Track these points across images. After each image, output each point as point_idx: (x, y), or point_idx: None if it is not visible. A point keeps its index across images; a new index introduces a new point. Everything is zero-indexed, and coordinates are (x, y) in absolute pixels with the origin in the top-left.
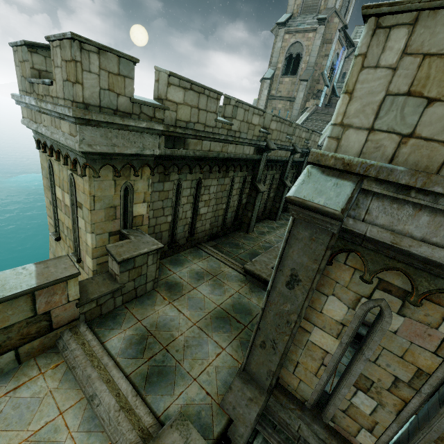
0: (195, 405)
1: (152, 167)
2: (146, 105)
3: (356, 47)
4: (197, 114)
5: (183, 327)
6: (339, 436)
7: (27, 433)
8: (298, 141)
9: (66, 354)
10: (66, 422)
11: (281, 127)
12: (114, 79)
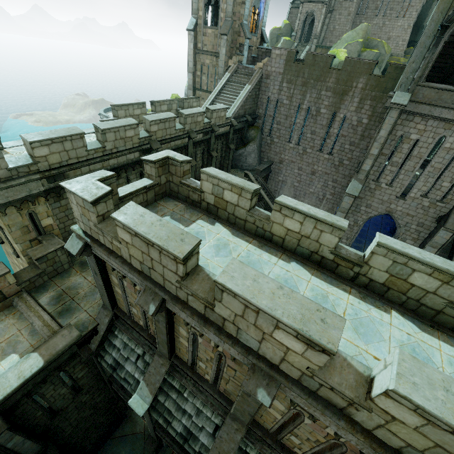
0: (83, 320)
1: (44, 197)
2: (21, 167)
3: None
4: (67, 155)
5: (85, 287)
6: (136, 323)
7: (5, 339)
8: (195, 125)
9: (18, 308)
10: (22, 333)
11: (165, 125)
12: None
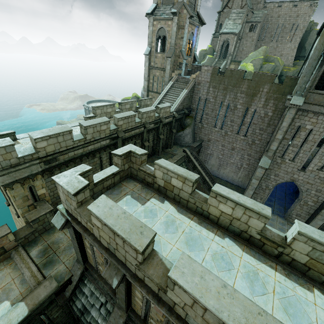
0: (61, 272)
1: (41, 174)
2: (26, 156)
3: (228, 2)
4: (59, 145)
5: (65, 242)
6: (101, 277)
7: (1, 286)
8: (148, 119)
9: (14, 259)
10: (14, 282)
11: (128, 120)
12: (5, 155)
